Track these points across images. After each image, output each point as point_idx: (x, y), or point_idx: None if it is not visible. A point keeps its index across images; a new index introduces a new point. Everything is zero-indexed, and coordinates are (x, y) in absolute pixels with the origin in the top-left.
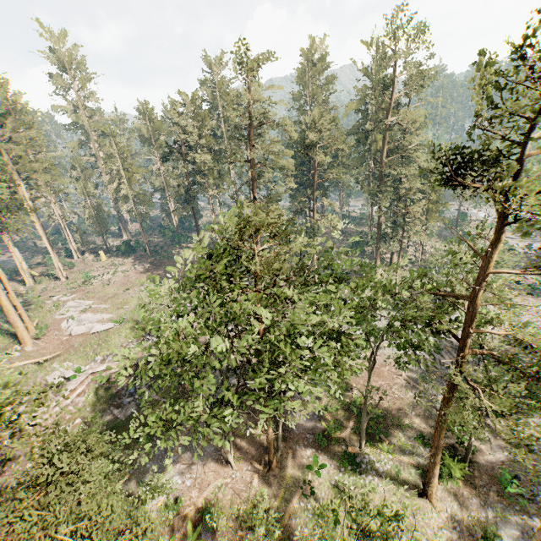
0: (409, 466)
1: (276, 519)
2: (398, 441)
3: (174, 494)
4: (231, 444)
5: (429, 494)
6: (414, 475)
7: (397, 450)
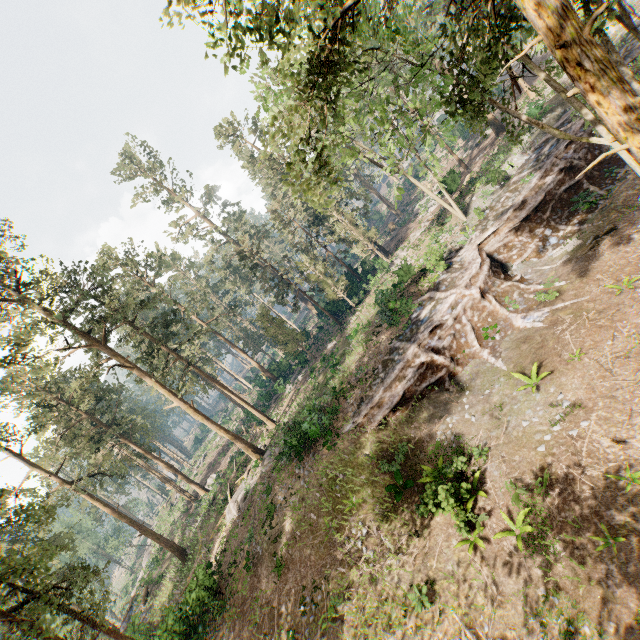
0: None
1: None
2: None
3: None
4: None
5: None
6: None
7: None
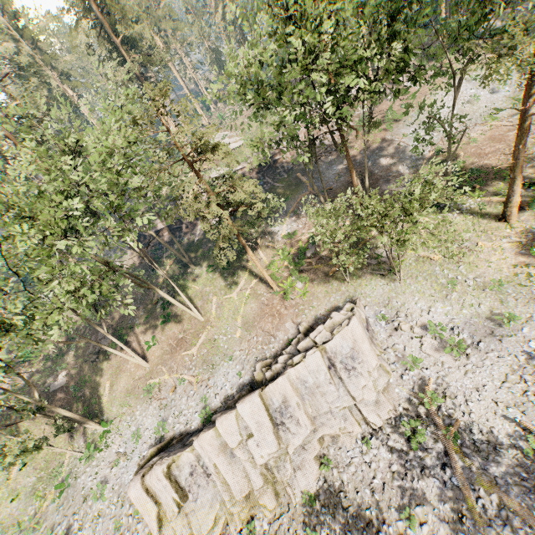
0: (497, 204)
1: (360, 240)
2: (493, 187)
3: (291, 232)
4: (327, 198)
5: (507, 216)
6: (500, 209)
7: (489, 195)
